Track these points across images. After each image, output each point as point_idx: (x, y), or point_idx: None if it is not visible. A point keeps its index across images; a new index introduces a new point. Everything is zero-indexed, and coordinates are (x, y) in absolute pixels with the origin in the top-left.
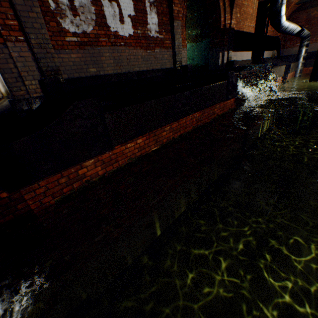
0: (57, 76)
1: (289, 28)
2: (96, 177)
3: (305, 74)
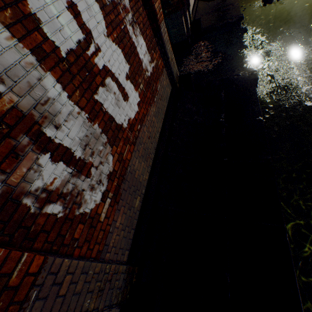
0: (130, 277)
1: None
2: None
3: None
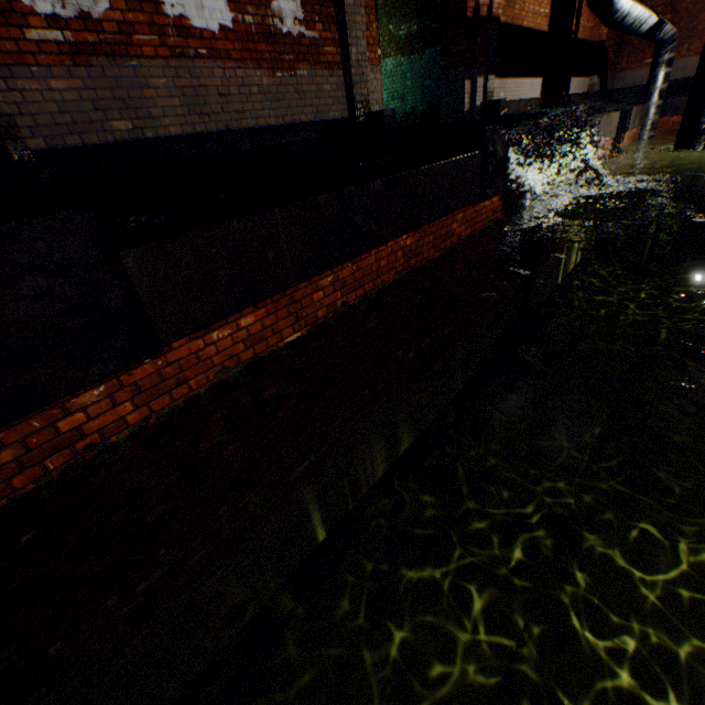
0: (9, 144)
1: (633, 17)
2: (119, 432)
3: (663, 132)
